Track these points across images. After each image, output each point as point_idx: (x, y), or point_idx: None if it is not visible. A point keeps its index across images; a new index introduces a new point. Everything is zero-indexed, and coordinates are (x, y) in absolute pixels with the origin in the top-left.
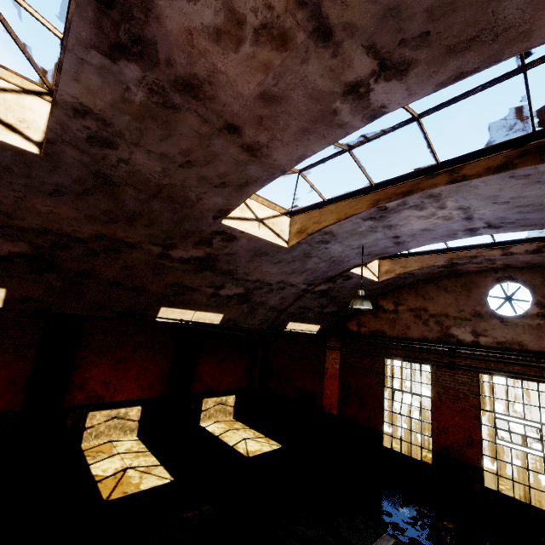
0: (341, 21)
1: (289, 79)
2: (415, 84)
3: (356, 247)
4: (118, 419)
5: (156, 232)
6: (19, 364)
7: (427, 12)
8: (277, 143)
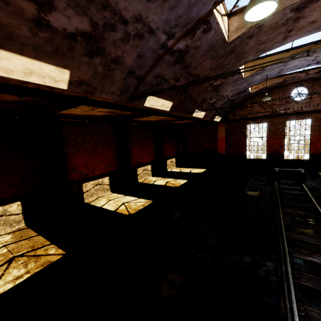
0: None
1: None
2: None
3: (263, 76)
4: (145, 170)
5: (219, 73)
6: (113, 150)
7: None
8: (295, 35)
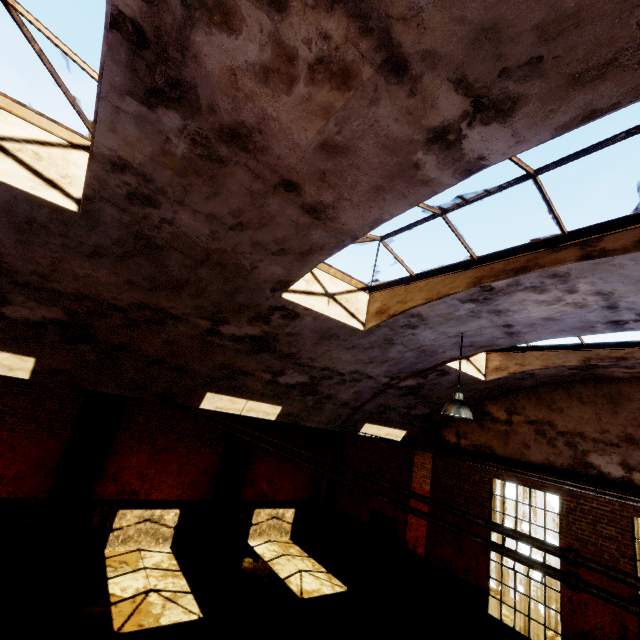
0: (417, 49)
1: (356, 125)
2: (525, 128)
3: (453, 335)
4: (151, 522)
5: (204, 303)
6: (51, 443)
7: (537, 30)
8: (345, 203)
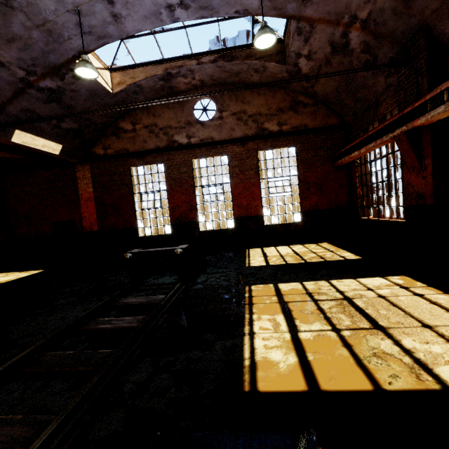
0: None
1: None
2: None
3: (71, 9)
4: None
5: None
6: None
7: None
8: None
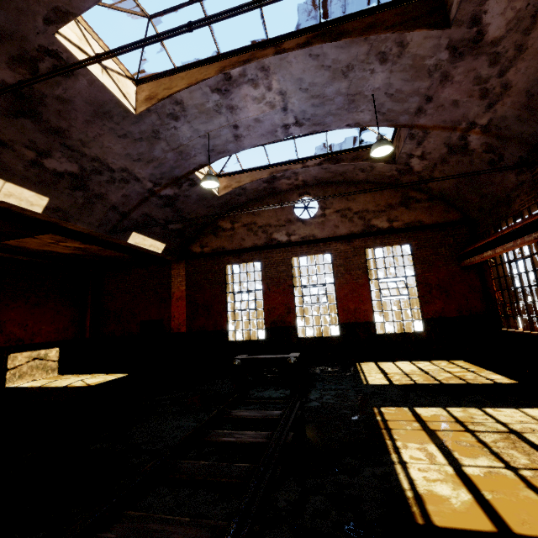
0: None
1: None
2: None
3: (203, 135)
4: None
5: None
6: None
7: None
8: None
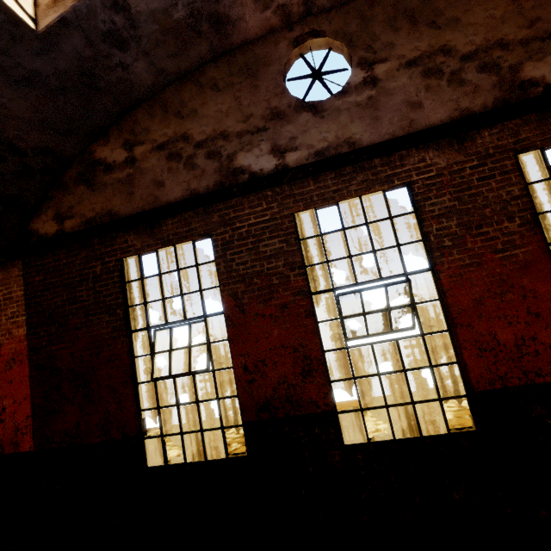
0: None
1: None
2: None
3: None
4: None
5: None
6: None
7: None
8: None
